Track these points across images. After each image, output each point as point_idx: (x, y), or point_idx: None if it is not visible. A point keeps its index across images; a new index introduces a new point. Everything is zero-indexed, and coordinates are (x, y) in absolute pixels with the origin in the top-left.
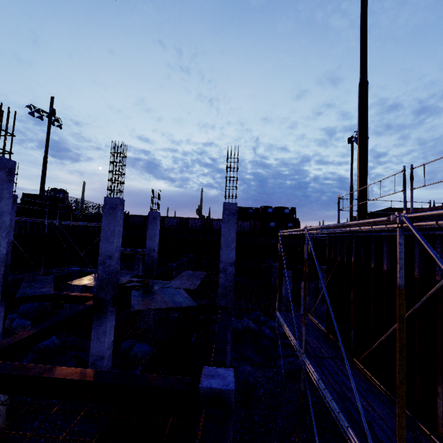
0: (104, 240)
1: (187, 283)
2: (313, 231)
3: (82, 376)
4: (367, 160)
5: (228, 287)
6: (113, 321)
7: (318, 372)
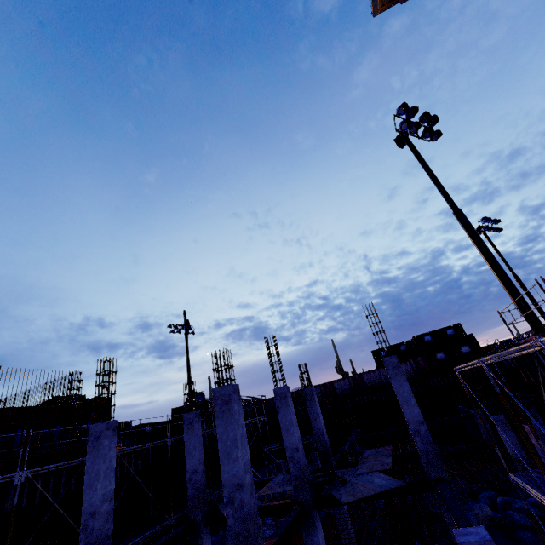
0: (285, 433)
1: (377, 464)
2: (487, 362)
3: None
4: (503, 271)
5: (430, 452)
6: (321, 530)
7: None
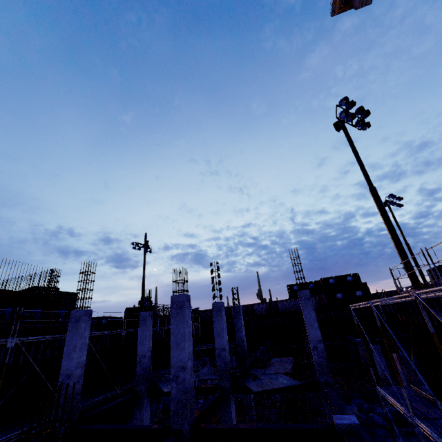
0: (217, 336)
1: (281, 368)
2: (376, 303)
3: (257, 427)
4: (399, 239)
5: (323, 363)
6: (234, 409)
7: (431, 428)
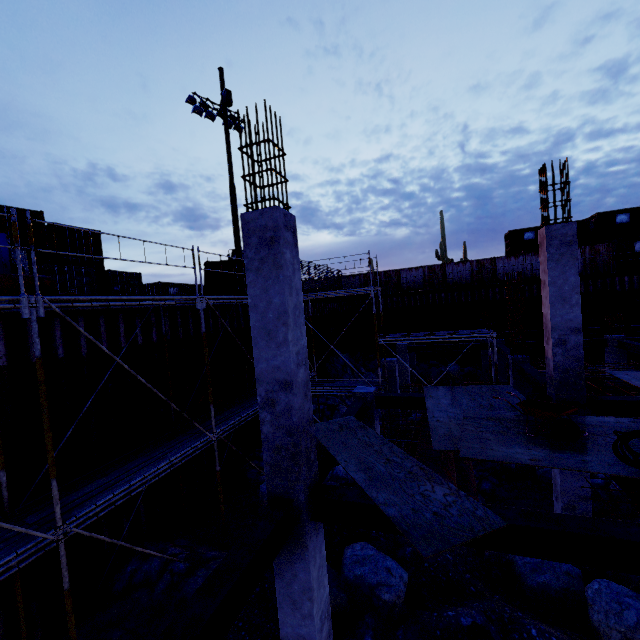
0: None
1: None
2: None
3: None
4: None
5: None
6: None
7: None
